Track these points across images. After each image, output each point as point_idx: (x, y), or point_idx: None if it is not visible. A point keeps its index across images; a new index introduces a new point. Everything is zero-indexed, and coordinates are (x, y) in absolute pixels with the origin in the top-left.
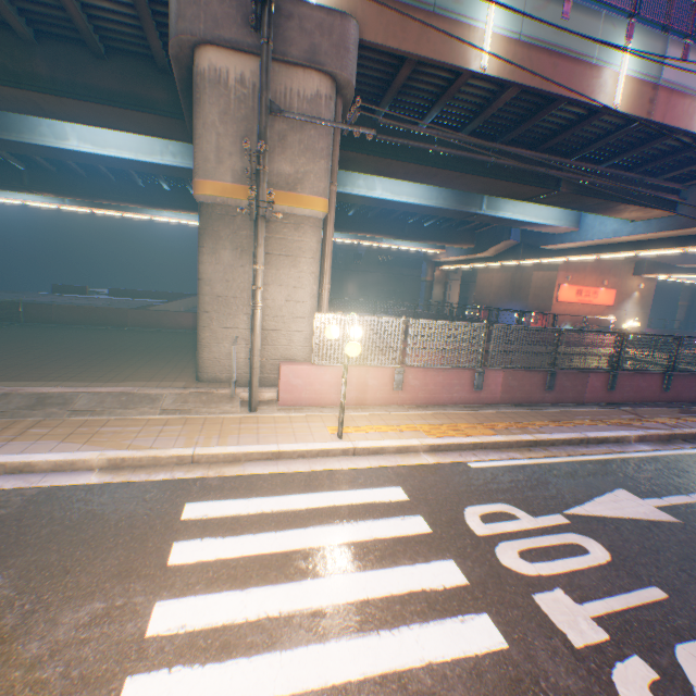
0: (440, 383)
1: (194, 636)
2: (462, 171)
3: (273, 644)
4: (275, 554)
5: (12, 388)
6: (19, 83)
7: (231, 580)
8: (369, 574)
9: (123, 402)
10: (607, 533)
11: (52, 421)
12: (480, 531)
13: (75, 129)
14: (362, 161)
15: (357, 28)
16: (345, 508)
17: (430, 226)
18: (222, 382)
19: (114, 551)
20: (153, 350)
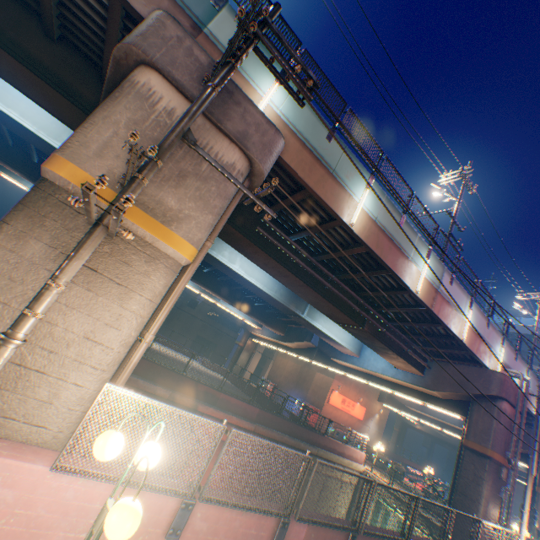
0: (235, 530)
1: None
2: (307, 282)
3: None
4: None
5: None
6: None
7: None
8: None
9: None
10: None
11: None
12: None
13: None
14: (238, 238)
15: (283, 146)
16: None
17: (259, 306)
18: None
19: None
20: None
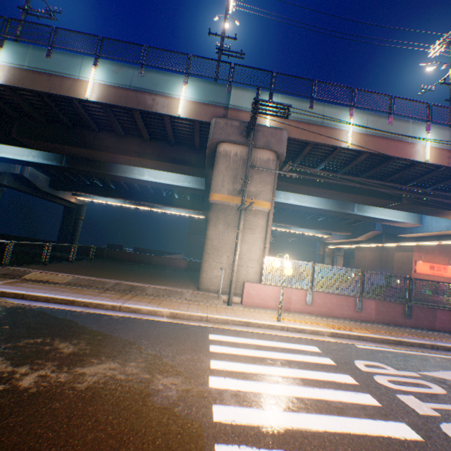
0: (334, 303)
1: (230, 371)
2: (340, 190)
3: (265, 380)
4: (256, 356)
5: (120, 281)
6: (139, 155)
7: (239, 360)
8: (304, 371)
9: (167, 293)
10: (445, 384)
11: (140, 296)
12: (363, 369)
13: (148, 171)
14: (284, 185)
15: (286, 133)
16: (287, 348)
17: (321, 220)
18: (210, 291)
19: (186, 342)
20: (169, 275)
